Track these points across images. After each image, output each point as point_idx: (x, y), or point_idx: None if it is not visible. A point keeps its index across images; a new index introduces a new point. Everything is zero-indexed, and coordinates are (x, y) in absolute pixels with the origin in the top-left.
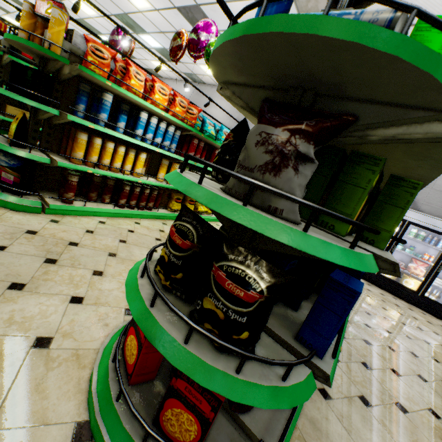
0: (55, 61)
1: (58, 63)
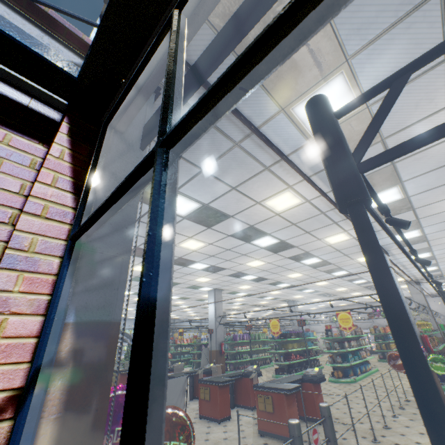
0: (382, 334)
1: (383, 334)
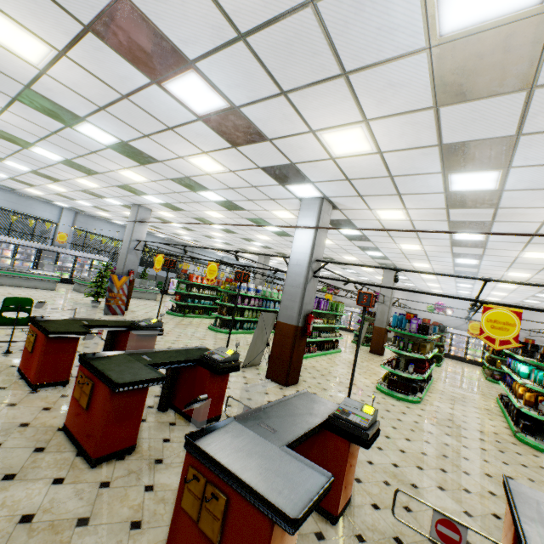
0: None
1: None
